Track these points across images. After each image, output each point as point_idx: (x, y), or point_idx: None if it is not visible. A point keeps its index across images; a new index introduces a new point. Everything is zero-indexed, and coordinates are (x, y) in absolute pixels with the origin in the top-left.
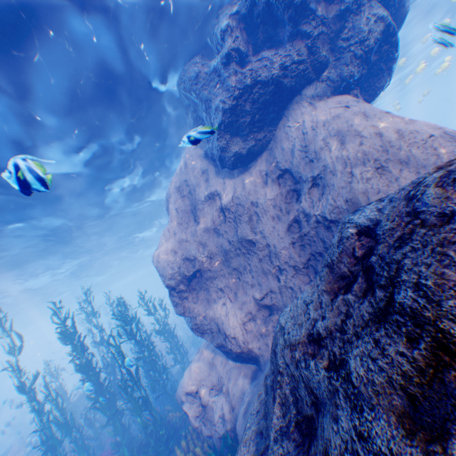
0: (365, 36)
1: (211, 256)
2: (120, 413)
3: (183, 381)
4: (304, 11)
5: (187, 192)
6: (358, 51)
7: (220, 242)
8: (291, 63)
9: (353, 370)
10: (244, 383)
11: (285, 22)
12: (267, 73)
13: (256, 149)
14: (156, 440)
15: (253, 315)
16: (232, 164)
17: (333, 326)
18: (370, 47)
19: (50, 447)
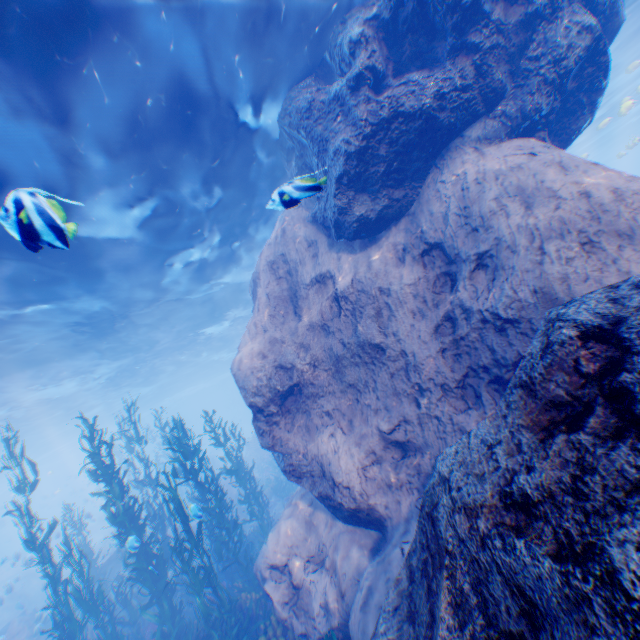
0: (562, 53)
1: (317, 365)
2: (170, 588)
3: (266, 547)
4: (474, 15)
5: (283, 271)
6: (551, 75)
7: (330, 345)
8: (451, 88)
9: (622, 567)
10: (360, 557)
11: (445, 30)
12: (415, 102)
13: (390, 213)
14: (221, 634)
15: (376, 456)
16: (354, 232)
17: (553, 484)
18: (569, 69)
19: (67, 632)
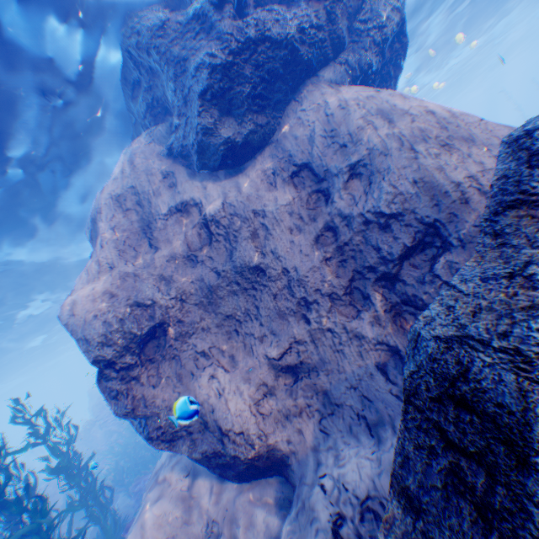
0: (384, 23)
1: (186, 300)
2: None
3: None
4: None
5: (134, 204)
6: (378, 38)
7: (201, 275)
8: (309, 25)
9: None
10: (267, 519)
11: None
12: (279, 28)
13: (256, 139)
14: None
15: (269, 387)
16: (220, 155)
17: None
18: (389, 38)
19: None
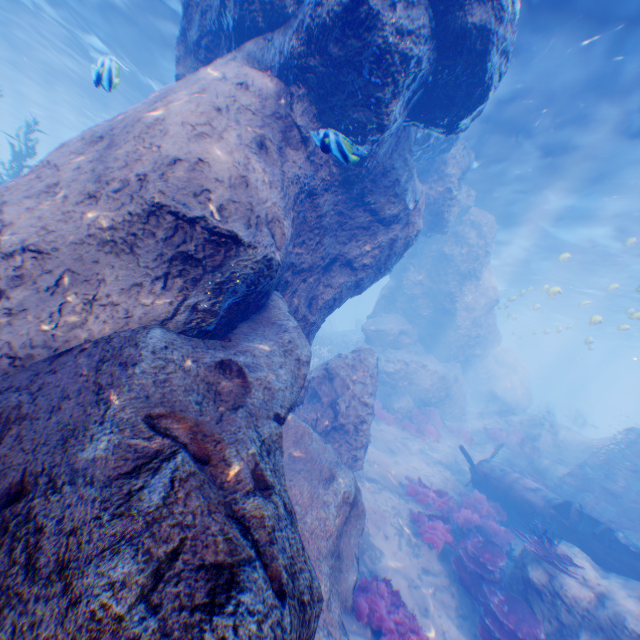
0: None
1: None
2: None
3: None
4: None
5: None
6: (309, 18)
7: None
8: None
9: None
10: None
11: None
12: None
13: None
14: None
15: None
16: None
17: None
18: (324, 23)
19: None
